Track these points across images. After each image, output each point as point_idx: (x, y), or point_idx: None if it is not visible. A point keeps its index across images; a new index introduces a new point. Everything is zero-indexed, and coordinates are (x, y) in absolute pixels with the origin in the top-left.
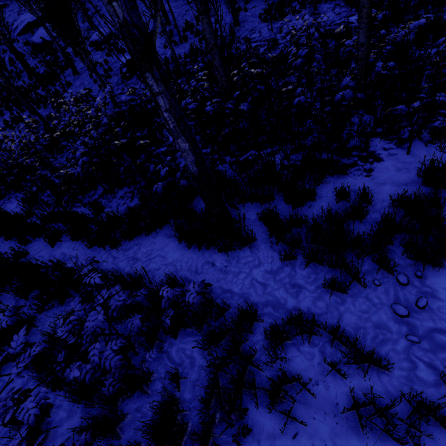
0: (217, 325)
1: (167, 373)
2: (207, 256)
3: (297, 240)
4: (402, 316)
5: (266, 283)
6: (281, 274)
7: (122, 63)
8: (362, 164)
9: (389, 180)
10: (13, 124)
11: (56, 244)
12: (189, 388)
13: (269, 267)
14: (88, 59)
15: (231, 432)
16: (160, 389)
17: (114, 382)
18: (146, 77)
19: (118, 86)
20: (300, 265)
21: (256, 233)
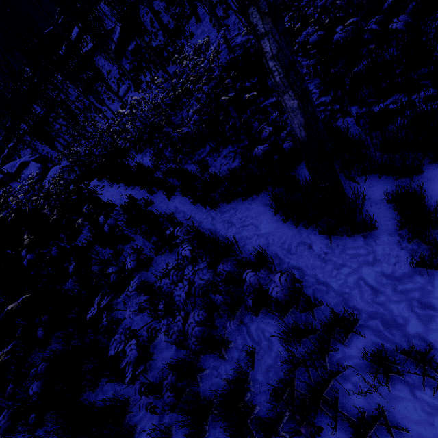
0: (303, 318)
1: (244, 346)
2: (304, 235)
3: None
4: None
5: (379, 290)
6: (408, 284)
7: (221, 1)
8: None
9: None
10: (151, 84)
11: (172, 197)
12: (262, 370)
13: (388, 270)
14: (207, 1)
15: (298, 437)
16: (236, 358)
17: (196, 343)
18: (250, 13)
19: (234, 26)
20: None
21: (377, 219)
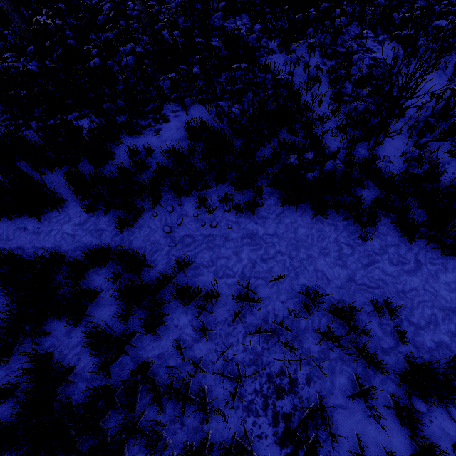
0: (29, 277)
1: None
2: (18, 223)
3: (98, 193)
4: (167, 233)
5: (75, 234)
6: (88, 223)
7: None
8: (154, 125)
9: (170, 137)
10: None
11: None
12: None
13: (78, 221)
14: None
15: (34, 340)
16: None
17: None
18: None
19: None
20: (103, 214)
21: (66, 194)
